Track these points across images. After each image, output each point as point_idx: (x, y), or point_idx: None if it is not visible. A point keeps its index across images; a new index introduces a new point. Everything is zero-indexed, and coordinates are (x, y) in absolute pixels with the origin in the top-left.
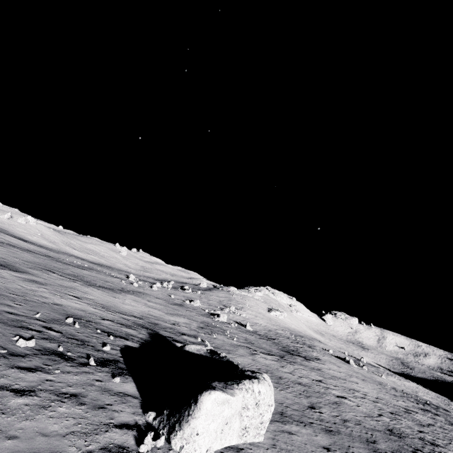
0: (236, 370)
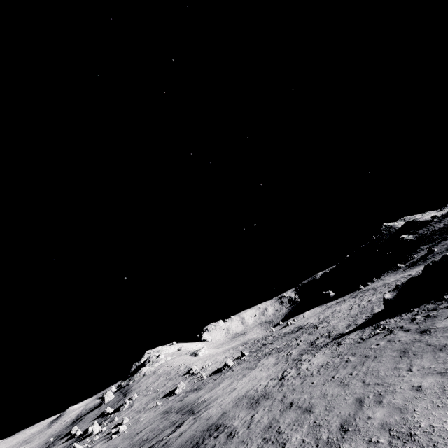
0: (433, 264)
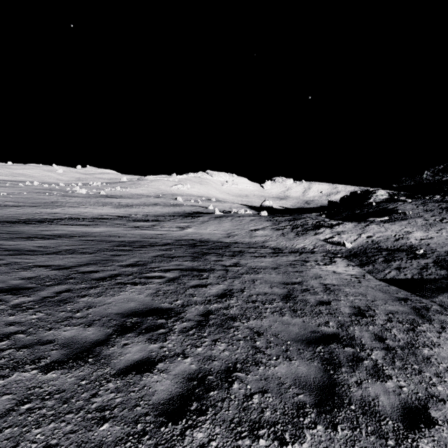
0: None
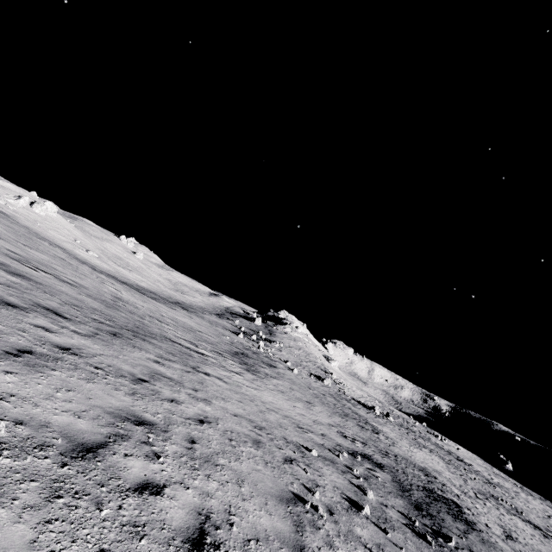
0: None
